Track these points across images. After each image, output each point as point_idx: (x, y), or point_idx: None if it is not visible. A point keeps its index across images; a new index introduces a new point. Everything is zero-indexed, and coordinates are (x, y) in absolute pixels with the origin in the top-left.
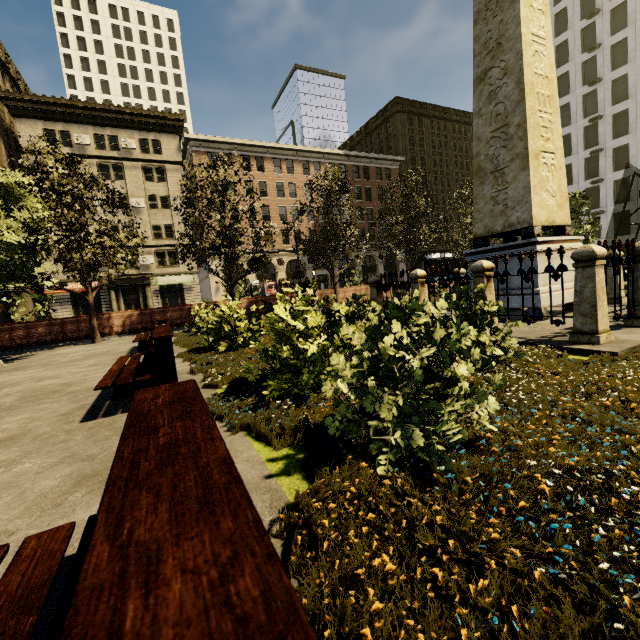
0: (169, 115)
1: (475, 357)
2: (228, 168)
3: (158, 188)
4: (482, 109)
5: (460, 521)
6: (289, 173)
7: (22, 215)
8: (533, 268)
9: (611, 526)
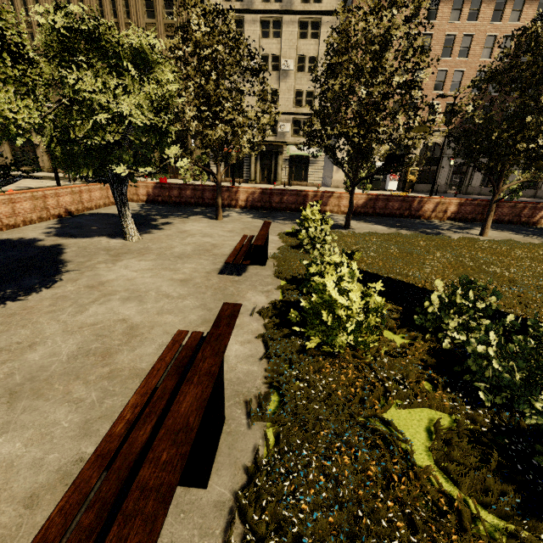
0: None
1: None
2: (398, 12)
3: (309, 47)
4: None
5: None
6: (468, 19)
7: (151, 89)
8: None
9: None
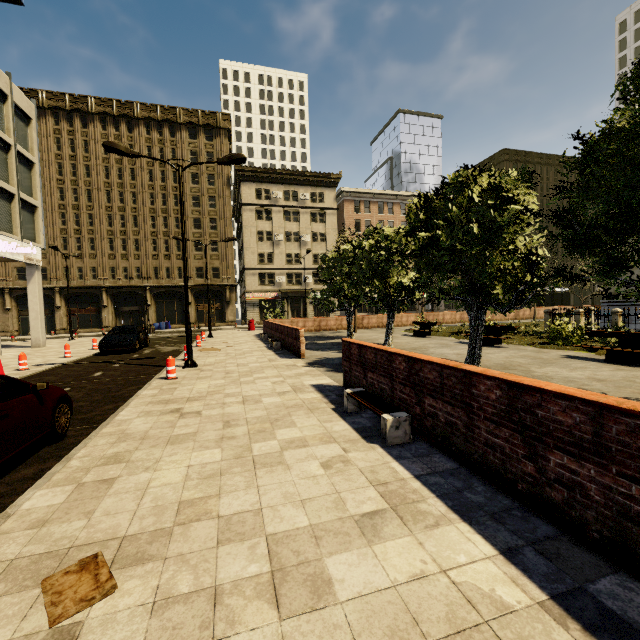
0: (332, 175)
1: None
2: None
3: (319, 227)
4: None
5: None
6: None
7: None
8: None
9: None
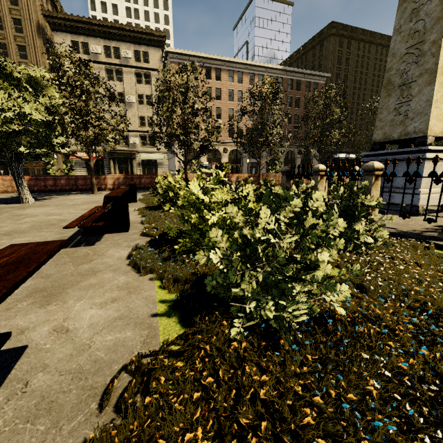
0: (156, 32)
1: (339, 246)
2: (190, 74)
3: (145, 89)
4: (402, 26)
5: (284, 396)
6: (239, 83)
7: (45, 101)
8: (418, 172)
9: (432, 439)
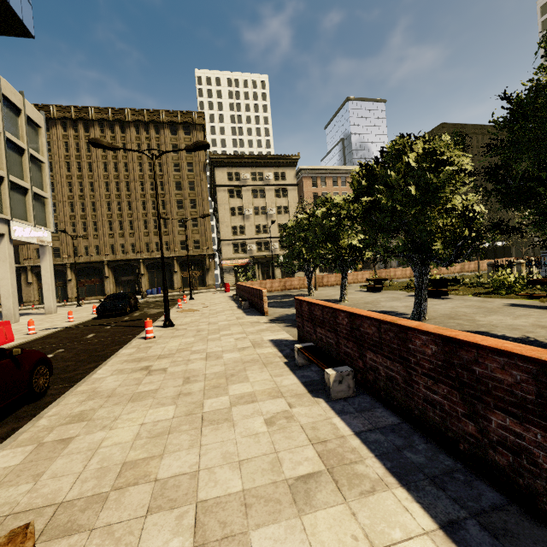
0: (292, 156)
1: None
2: None
3: (282, 201)
4: None
5: None
6: None
7: None
8: None
9: None
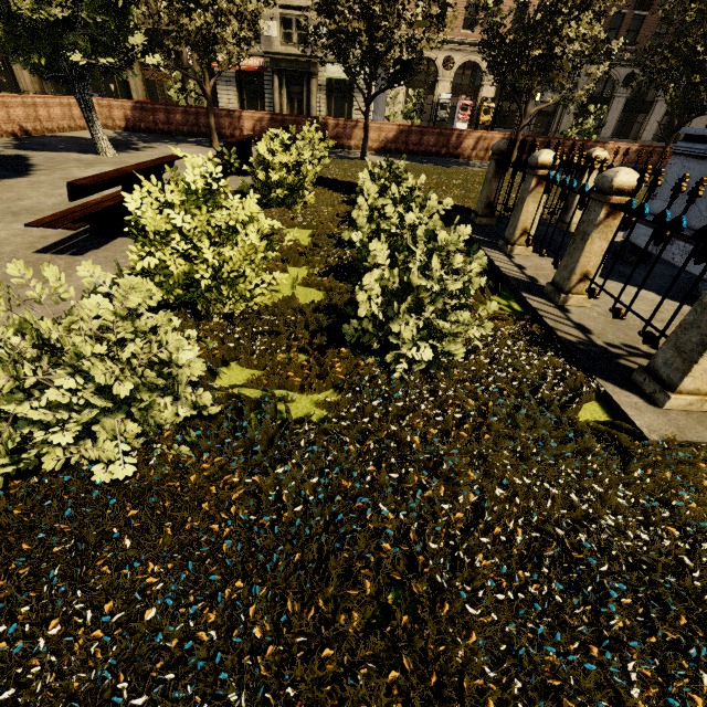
0: None
1: (150, 380)
2: None
3: None
4: None
5: None
6: None
7: None
8: (681, 220)
9: None
